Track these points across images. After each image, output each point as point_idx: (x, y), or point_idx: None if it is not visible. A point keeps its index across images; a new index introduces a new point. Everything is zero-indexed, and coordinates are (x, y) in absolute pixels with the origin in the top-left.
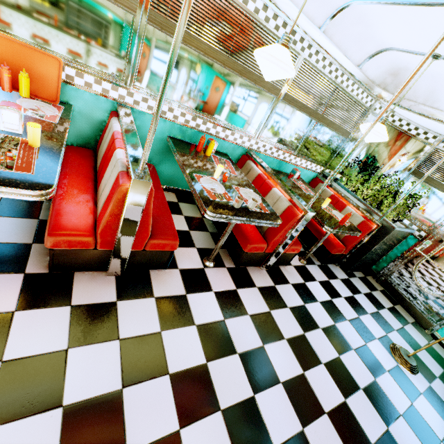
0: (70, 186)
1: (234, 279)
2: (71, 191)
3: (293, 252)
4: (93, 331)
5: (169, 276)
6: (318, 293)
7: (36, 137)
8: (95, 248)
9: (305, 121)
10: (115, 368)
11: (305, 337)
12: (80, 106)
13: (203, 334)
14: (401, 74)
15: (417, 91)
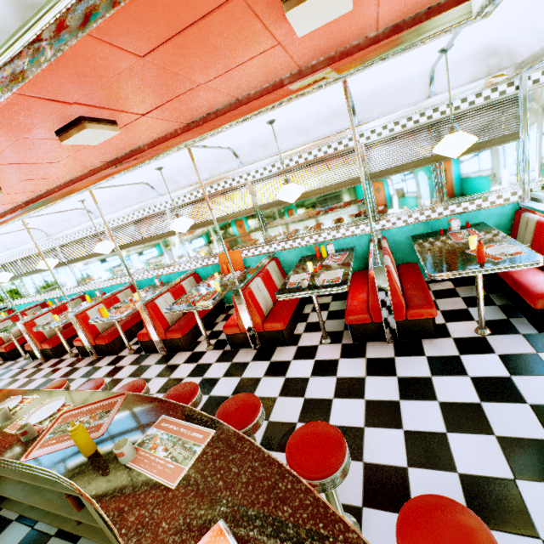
0: None
1: (343, 352)
2: None
3: (422, 316)
4: (233, 372)
5: (287, 350)
6: (479, 367)
7: (217, 287)
8: (242, 333)
9: (421, 173)
10: (232, 388)
11: (397, 403)
12: (255, 265)
13: (286, 383)
14: (497, 48)
15: (526, 42)
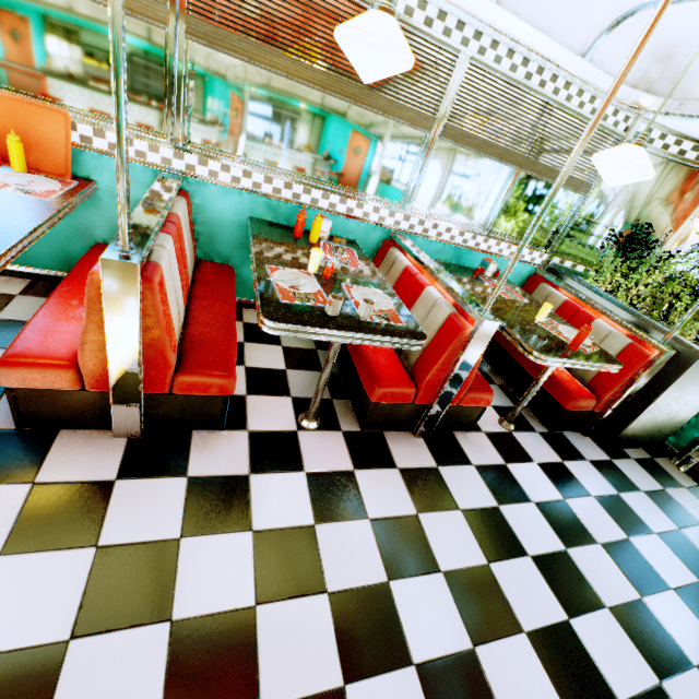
0: (69, 296)
1: (354, 453)
2: (68, 302)
3: (477, 404)
4: (55, 528)
5: (226, 442)
6: (533, 485)
7: None
8: (84, 389)
9: (495, 172)
10: (70, 599)
11: (490, 572)
12: (107, 182)
13: (263, 550)
14: (678, 56)
15: None
